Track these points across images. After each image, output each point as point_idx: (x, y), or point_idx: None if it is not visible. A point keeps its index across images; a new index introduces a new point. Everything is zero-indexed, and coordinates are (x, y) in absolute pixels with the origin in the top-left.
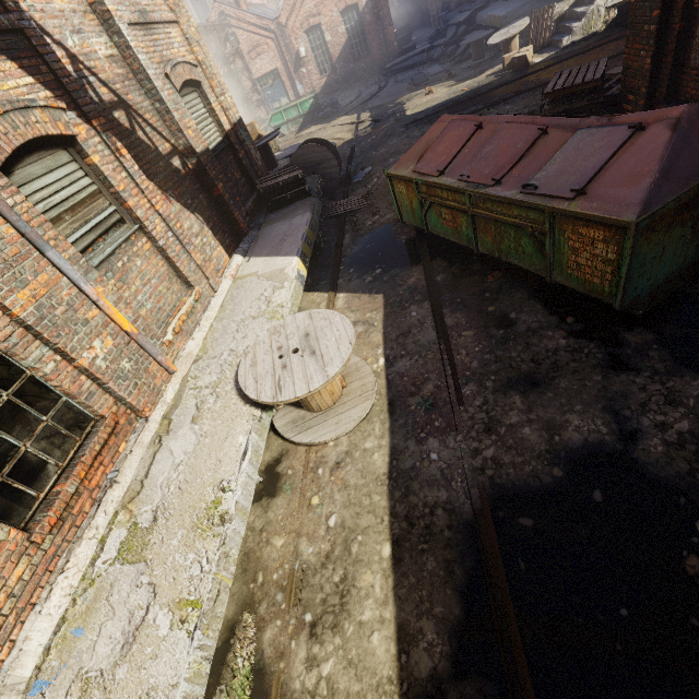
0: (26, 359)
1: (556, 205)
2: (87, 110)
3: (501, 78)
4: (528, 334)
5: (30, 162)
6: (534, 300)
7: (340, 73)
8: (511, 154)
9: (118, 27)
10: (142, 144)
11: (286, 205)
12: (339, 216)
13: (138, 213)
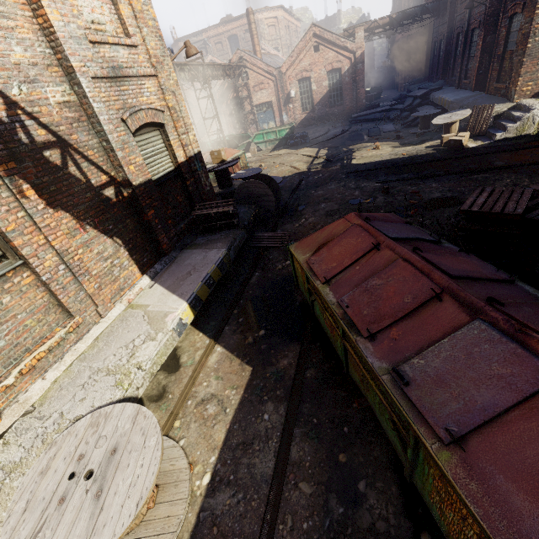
0: None
1: (423, 437)
2: None
3: (437, 152)
4: (368, 538)
5: None
6: (392, 473)
7: (317, 113)
8: (396, 305)
9: (79, 80)
10: (70, 178)
11: (215, 231)
12: (260, 247)
13: (23, 251)
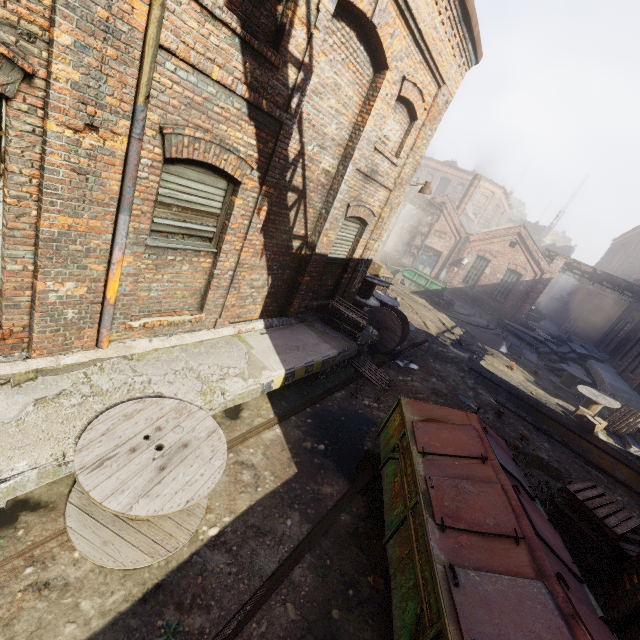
0: (6, 249)
1: (450, 633)
2: (269, 180)
3: (565, 417)
4: None
5: (195, 169)
6: None
7: (474, 293)
8: (477, 518)
9: (348, 165)
10: (286, 218)
11: (335, 329)
12: (358, 372)
13: (225, 245)
